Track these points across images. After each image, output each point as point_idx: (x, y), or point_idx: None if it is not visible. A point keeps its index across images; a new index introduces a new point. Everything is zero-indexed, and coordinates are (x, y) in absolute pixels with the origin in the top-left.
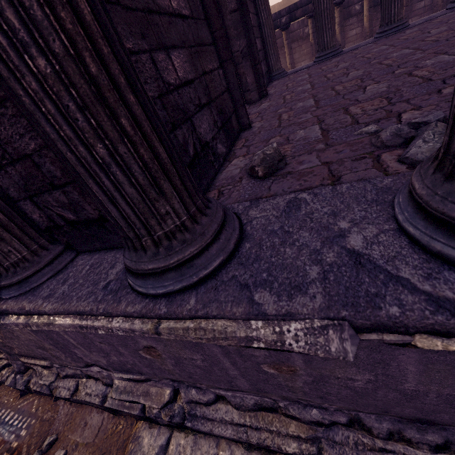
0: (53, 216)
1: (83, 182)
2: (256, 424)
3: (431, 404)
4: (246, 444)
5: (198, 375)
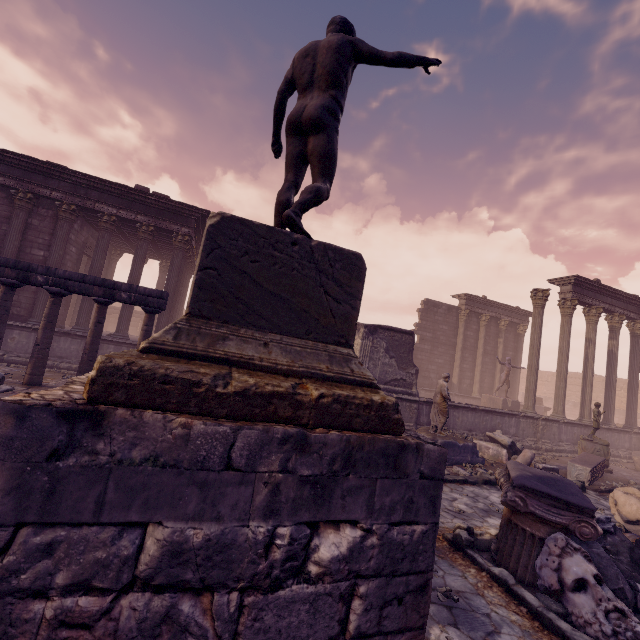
0: (11, 311)
1: (36, 309)
2: (27, 359)
3: (63, 351)
4: (20, 364)
5: (19, 348)
